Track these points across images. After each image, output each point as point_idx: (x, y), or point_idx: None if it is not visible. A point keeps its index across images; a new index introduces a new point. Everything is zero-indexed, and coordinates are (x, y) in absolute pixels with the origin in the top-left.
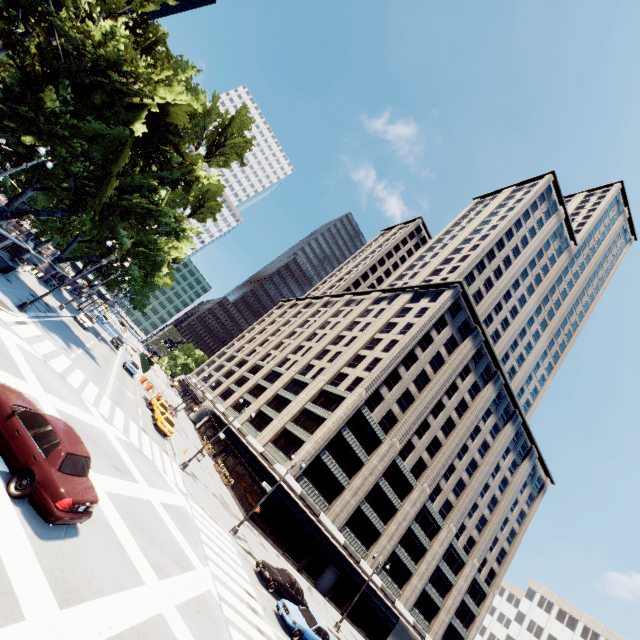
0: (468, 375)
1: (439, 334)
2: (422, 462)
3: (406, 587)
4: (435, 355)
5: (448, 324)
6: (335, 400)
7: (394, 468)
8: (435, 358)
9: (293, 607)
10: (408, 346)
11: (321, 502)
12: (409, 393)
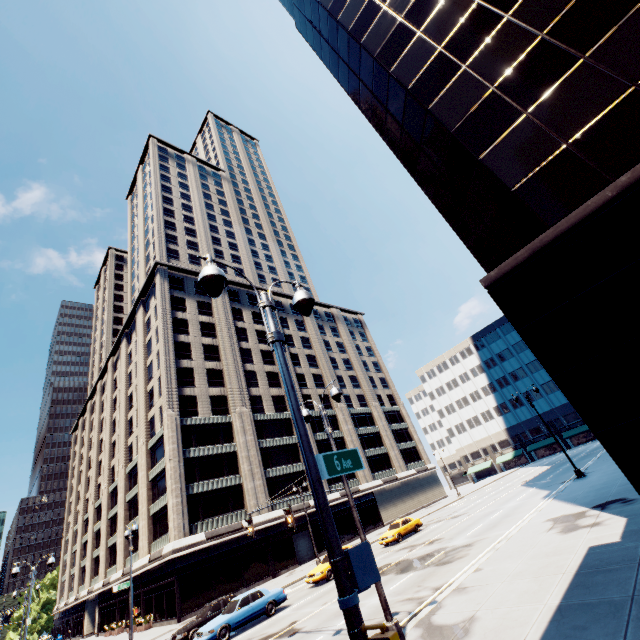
0: (243, 314)
1: (186, 311)
2: (278, 397)
3: (356, 472)
4: (201, 327)
5: (185, 298)
6: (162, 444)
7: (263, 425)
8: (204, 329)
9: (209, 623)
10: (168, 343)
11: (235, 516)
12: (212, 370)
